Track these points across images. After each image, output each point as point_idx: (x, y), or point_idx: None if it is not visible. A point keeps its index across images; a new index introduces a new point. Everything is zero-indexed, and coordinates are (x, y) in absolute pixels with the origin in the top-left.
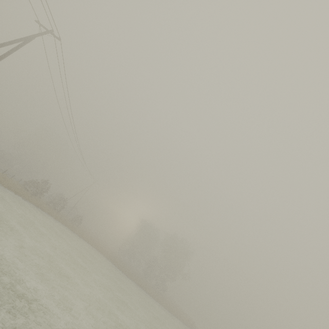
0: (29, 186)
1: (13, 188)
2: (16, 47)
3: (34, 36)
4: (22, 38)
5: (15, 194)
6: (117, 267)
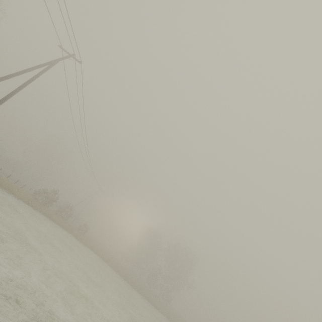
0: (38, 196)
1: (26, 199)
2: (42, 71)
3: (57, 61)
4: (47, 63)
5: (27, 205)
6: (123, 277)
